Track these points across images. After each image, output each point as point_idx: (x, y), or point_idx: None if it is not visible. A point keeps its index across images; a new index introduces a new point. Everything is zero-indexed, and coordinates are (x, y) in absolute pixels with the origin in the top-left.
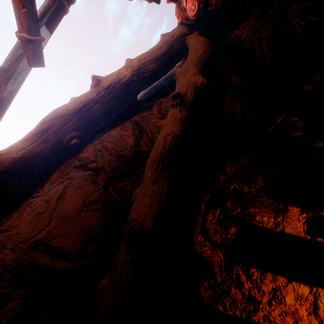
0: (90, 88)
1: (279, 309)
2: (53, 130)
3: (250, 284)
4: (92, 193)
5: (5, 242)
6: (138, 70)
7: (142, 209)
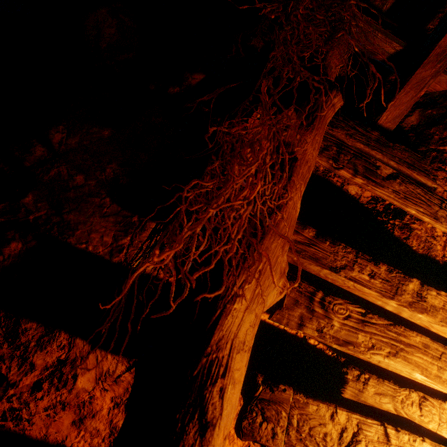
0: None
1: (52, 398)
2: None
3: (8, 351)
4: None
5: None
6: None
7: None
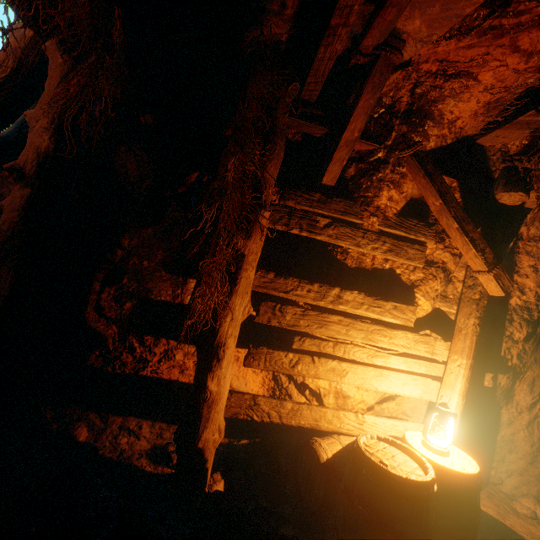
0: None
1: (168, 364)
2: None
3: (143, 349)
4: None
5: None
6: None
7: None
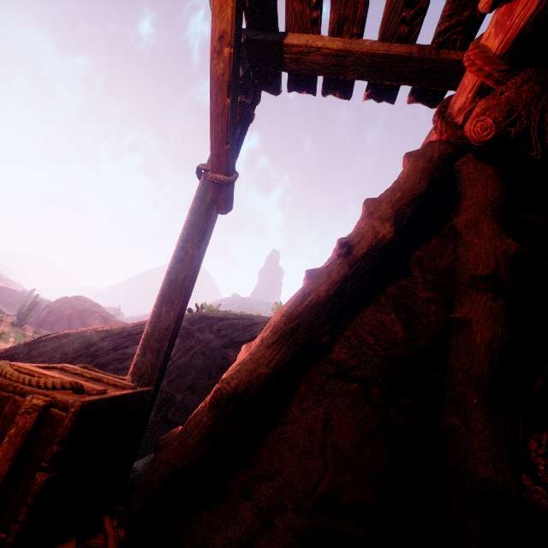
0: (335, 256)
1: None
2: (304, 328)
3: None
4: (369, 418)
5: (281, 499)
6: (394, 221)
7: (492, 462)
